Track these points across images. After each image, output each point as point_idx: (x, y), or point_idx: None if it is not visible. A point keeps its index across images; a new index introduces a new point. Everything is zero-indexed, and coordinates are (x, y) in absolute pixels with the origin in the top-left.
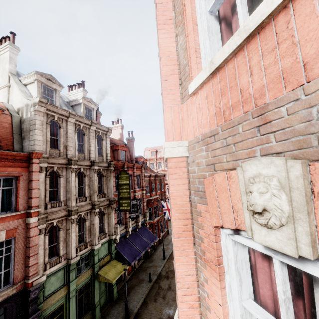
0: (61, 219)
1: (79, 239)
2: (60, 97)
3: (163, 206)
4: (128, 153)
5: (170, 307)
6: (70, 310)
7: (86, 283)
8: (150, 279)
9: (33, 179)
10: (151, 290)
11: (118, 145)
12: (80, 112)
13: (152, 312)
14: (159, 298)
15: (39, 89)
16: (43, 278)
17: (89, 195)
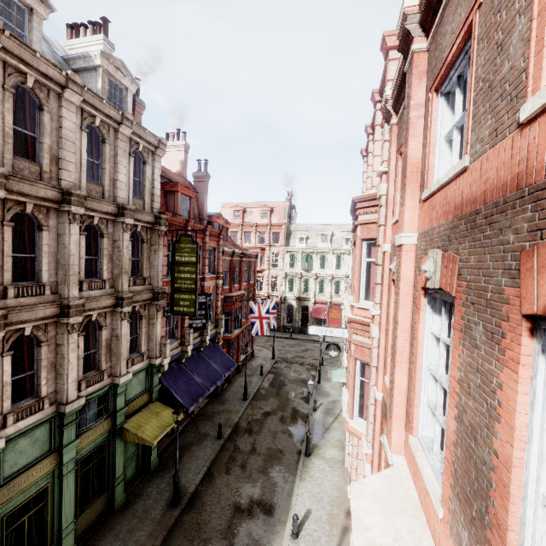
0: (42, 322)
1: (86, 363)
2: (44, 41)
3: (253, 310)
4: (195, 204)
5: (254, 483)
6: (61, 497)
7: (98, 445)
8: (219, 434)
9: None
10: (220, 453)
11: (177, 182)
12: (97, 90)
13: (222, 491)
14: (234, 468)
15: None
16: None
17: (110, 276)
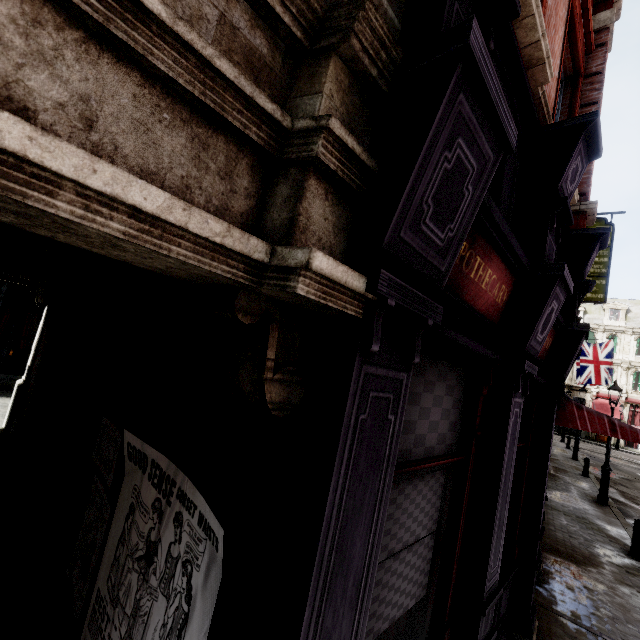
0: None
1: None
2: None
3: (583, 352)
4: None
5: None
6: None
7: None
8: (587, 471)
9: None
10: None
11: None
12: None
13: None
14: None
15: None
16: None
17: None
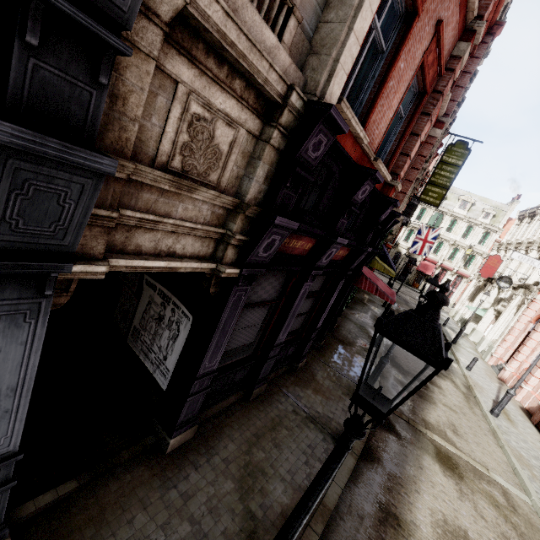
0: None
1: None
2: None
3: (421, 232)
4: None
5: None
6: None
7: None
8: (385, 304)
9: (472, 72)
10: None
11: None
12: None
13: None
14: None
15: None
16: None
17: None
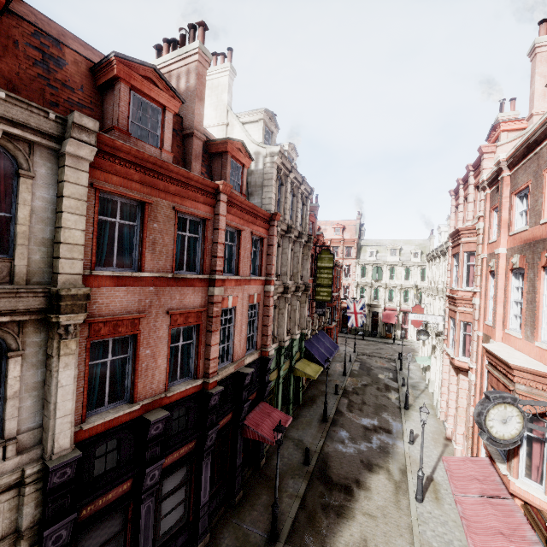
0: (278, 295)
1: None
2: None
3: (349, 307)
4: None
5: (372, 418)
6: (278, 395)
7: (285, 374)
8: (336, 391)
9: (274, 244)
10: (340, 402)
11: (309, 213)
12: None
13: (352, 420)
14: (354, 410)
15: (263, 133)
16: (273, 352)
17: (292, 274)
